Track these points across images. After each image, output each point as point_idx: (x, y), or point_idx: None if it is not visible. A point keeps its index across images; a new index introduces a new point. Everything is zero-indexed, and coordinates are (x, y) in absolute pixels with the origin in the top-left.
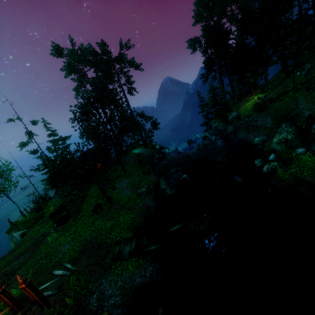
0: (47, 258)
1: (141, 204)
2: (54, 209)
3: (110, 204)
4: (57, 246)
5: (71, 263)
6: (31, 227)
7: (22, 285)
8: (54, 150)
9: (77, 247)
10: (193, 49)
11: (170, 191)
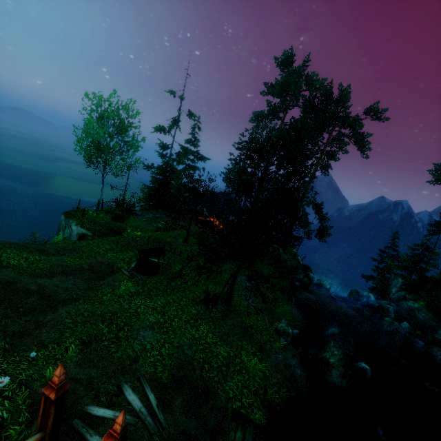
0: (112, 326)
1: (281, 357)
2: (140, 238)
3: (226, 306)
4: (133, 317)
5: (156, 394)
6: (98, 236)
7: (112, 440)
8: (176, 160)
9: (167, 356)
10: (437, 180)
11: (338, 377)
